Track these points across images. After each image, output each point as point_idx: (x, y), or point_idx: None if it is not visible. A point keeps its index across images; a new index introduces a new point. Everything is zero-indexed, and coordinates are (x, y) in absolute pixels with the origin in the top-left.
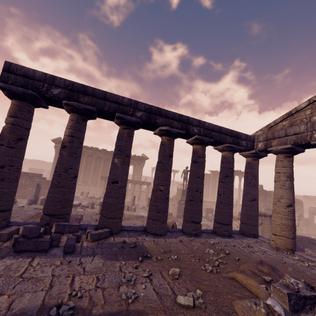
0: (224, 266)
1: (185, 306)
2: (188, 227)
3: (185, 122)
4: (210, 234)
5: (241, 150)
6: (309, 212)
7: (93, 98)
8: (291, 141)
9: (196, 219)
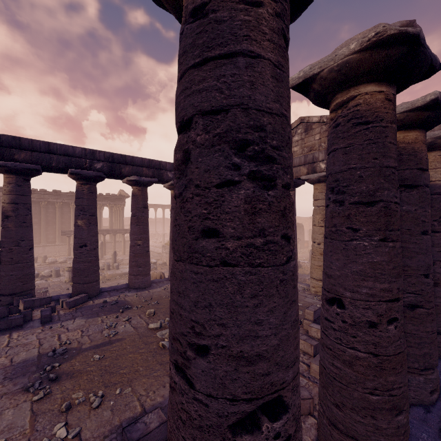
0: None
1: (155, 328)
2: None
3: (157, 167)
4: None
5: None
6: (309, 234)
7: (33, 153)
8: None
9: None
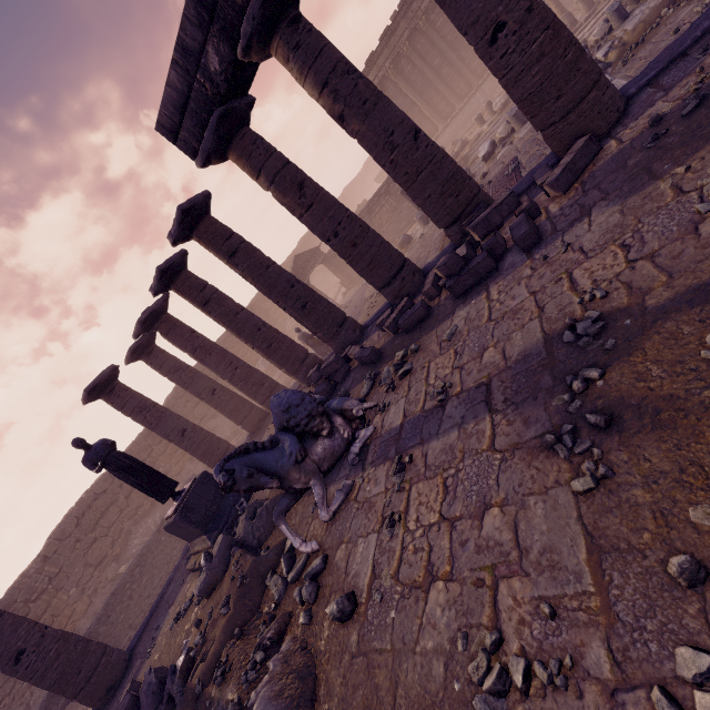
0: None
1: None
2: None
3: None
4: None
5: None
6: None
7: None
8: None
9: None
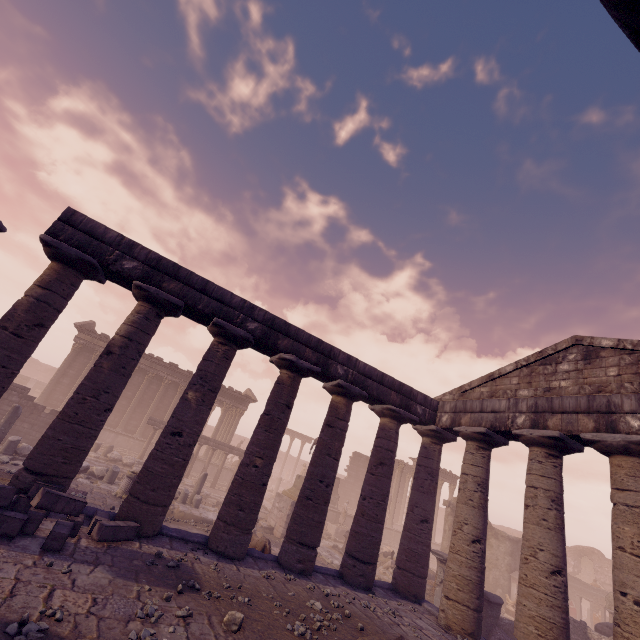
0: (331, 633)
1: None
2: (291, 554)
3: (326, 353)
4: (330, 577)
5: (413, 421)
6: None
7: (185, 286)
8: (487, 423)
9: (309, 538)
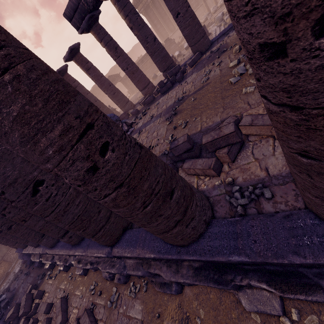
0: None
1: (233, 66)
2: None
3: None
4: None
5: None
6: None
7: None
8: None
9: None
